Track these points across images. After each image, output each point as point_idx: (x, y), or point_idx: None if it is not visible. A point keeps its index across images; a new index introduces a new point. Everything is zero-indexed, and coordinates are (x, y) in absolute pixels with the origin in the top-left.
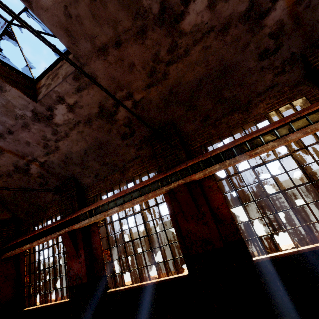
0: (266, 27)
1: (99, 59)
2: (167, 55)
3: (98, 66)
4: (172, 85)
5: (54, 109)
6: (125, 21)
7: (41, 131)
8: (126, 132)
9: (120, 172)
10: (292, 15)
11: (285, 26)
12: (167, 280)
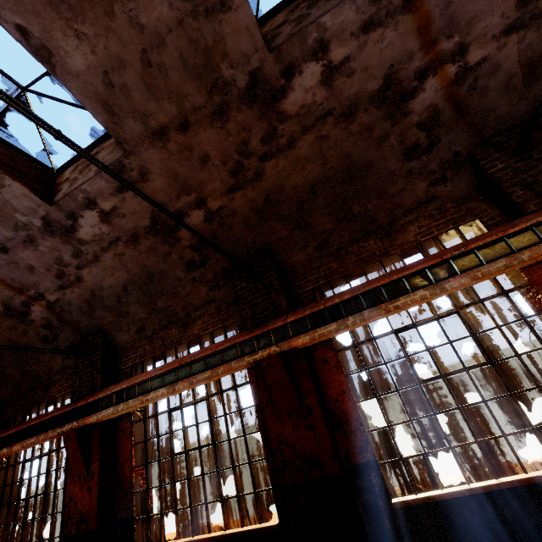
0: (412, 114)
1: (154, 146)
2: (261, 145)
3: (152, 156)
4: (269, 190)
5: (79, 218)
6: (196, 95)
7: (54, 251)
8: (194, 260)
9: (180, 326)
10: (451, 98)
11: (442, 113)
12: (239, 535)
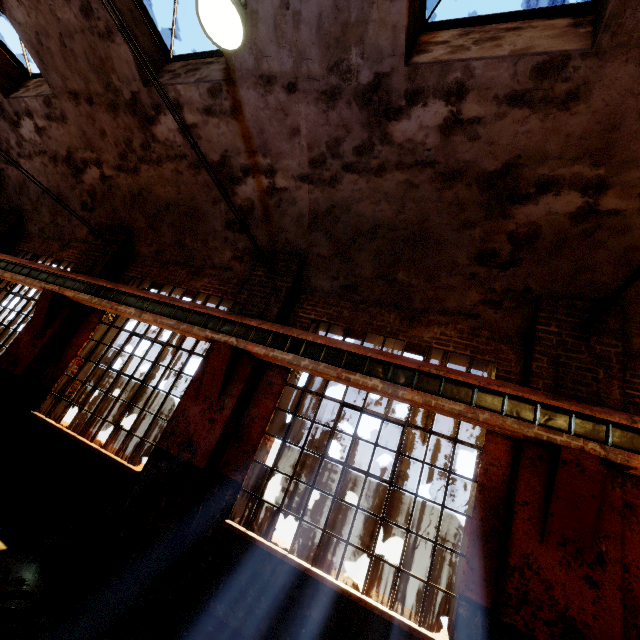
0: (238, 196)
1: (71, 102)
2: (140, 149)
3: (70, 108)
4: (142, 186)
5: (22, 119)
6: (98, 85)
7: (5, 132)
8: (88, 204)
9: (62, 245)
10: (264, 203)
11: (256, 210)
12: None
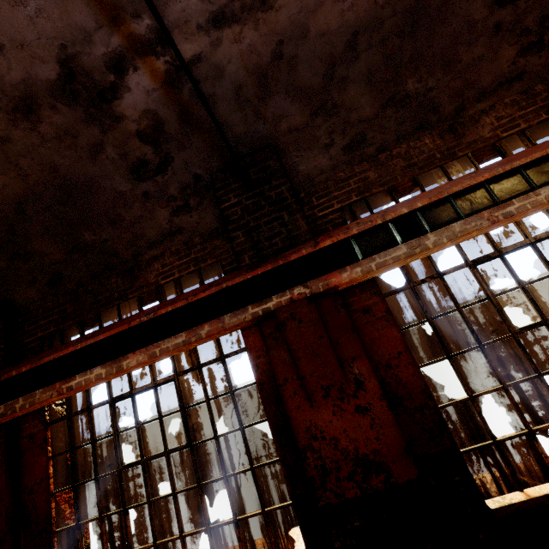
0: None
1: None
2: None
3: None
4: None
5: None
6: None
7: None
8: None
9: (441, 132)
10: None
11: None
12: None
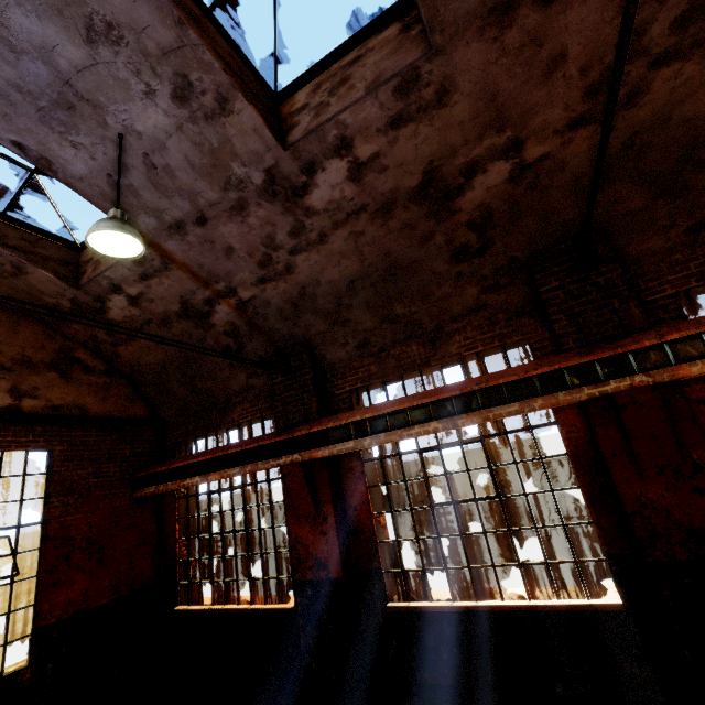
0: None
1: (483, 36)
2: (666, 33)
3: (471, 57)
4: (639, 125)
5: (318, 171)
6: None
7: (267, 225)
8: (469, 245)
9: (425, 342)
10: None
11: None
12: (559, 609)
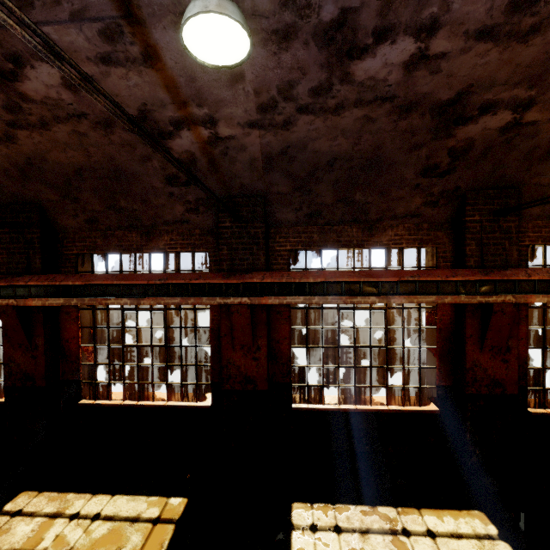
0: (173, 150)
1: None
2: (4, 111)
3: None
4: (29, 155)
5: None
6: None
7: None
8: None
9: None
10: (207, 153)
11: (199, 161)
12: None
